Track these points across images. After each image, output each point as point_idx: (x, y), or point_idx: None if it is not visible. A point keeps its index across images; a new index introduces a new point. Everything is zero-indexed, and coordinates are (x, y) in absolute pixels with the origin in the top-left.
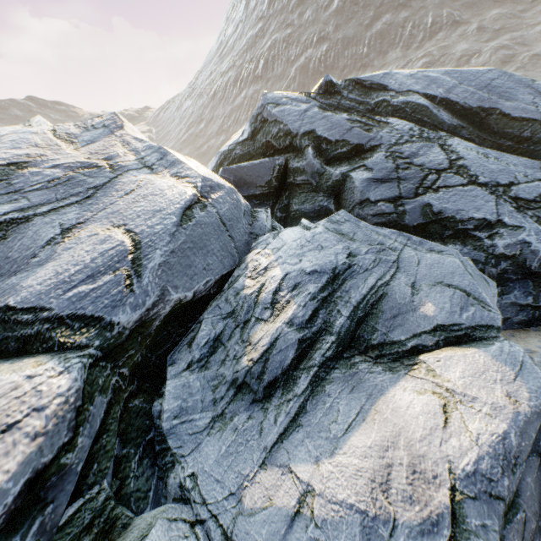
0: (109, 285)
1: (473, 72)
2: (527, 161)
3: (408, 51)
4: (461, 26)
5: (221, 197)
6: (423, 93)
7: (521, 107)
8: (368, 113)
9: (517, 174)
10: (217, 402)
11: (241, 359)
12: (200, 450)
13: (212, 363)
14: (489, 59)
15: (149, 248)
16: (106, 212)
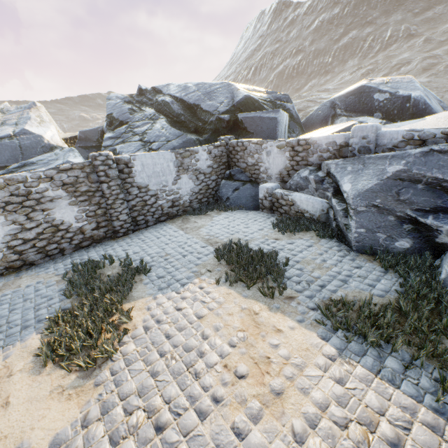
0: None
1: (213, 84)
2: (178, 132)
3: (364, 59)
4: (414, 38)
5: (28, 137)
6: (173, 95)
7: (213, 105)
8: (150, 106)
9: (164, 138)
10: None
11: None
12: None
13: None
14: (414, 67)
15: None
16: None
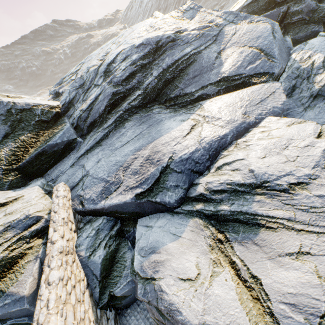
0: (262, 63)
1: None
2: None
3: None
4: None
5: (277, 28)
6: None
7: None
8: None
9: None
10: (304, 104)
11: (312, 88)
12: (304, 116)
13: (294, 94)
14: None
15: (268, 50)
16: (230, 44)
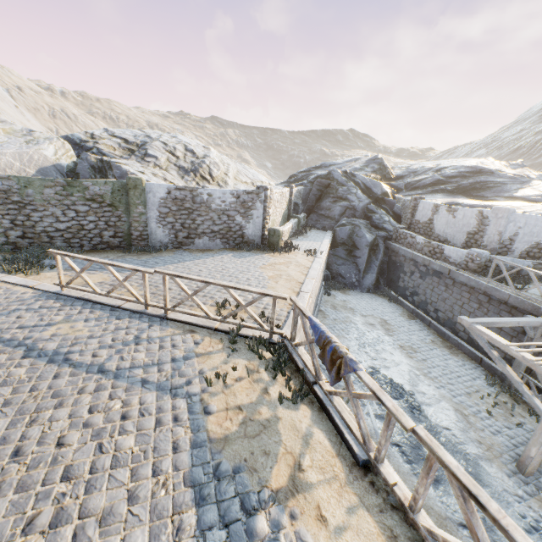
0: (540, 198)
1: None
2: None
3: None
4: None
5: None
6: None
7: None
8: None
9: None
10: None
11: None
12: None
13: None
14: None
15: None
16: (529, 187)
